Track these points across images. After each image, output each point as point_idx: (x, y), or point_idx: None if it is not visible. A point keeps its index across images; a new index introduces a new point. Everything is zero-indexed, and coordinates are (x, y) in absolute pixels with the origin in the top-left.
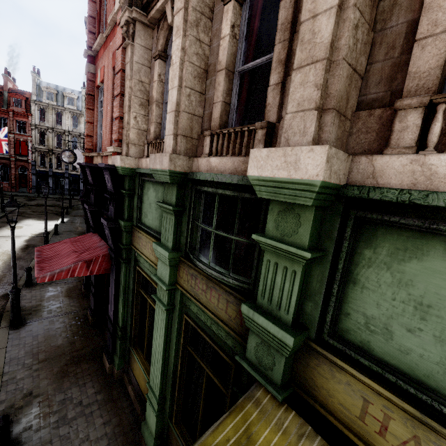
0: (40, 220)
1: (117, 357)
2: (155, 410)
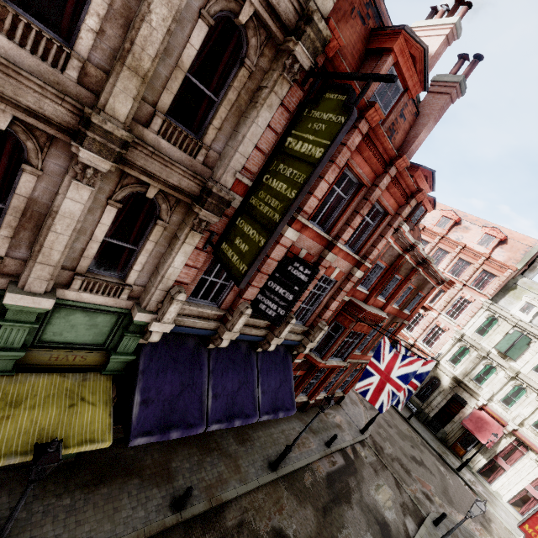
0: None
1: None
2: None
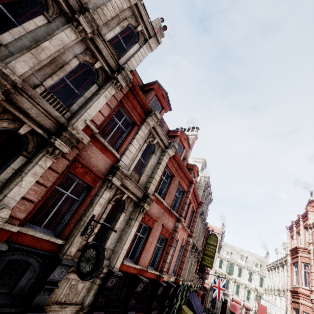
0: None
1: None
2: None
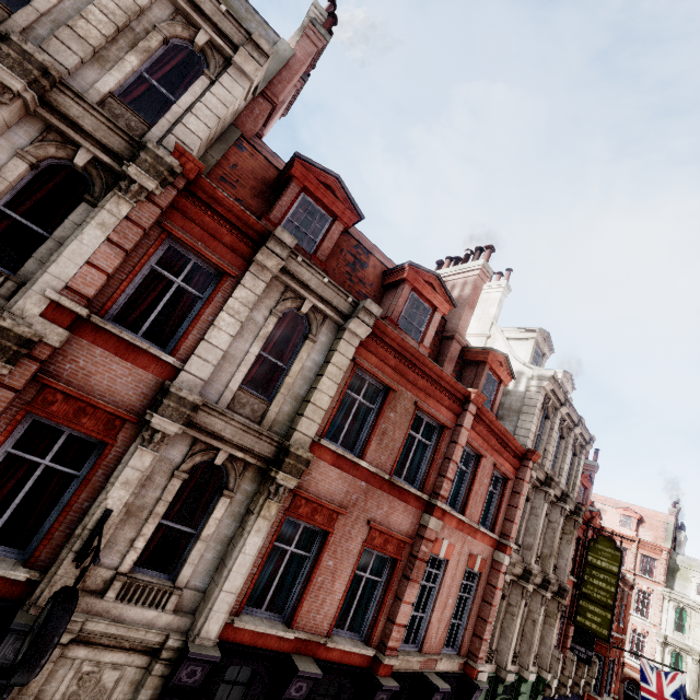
0: None
1: None
2: None
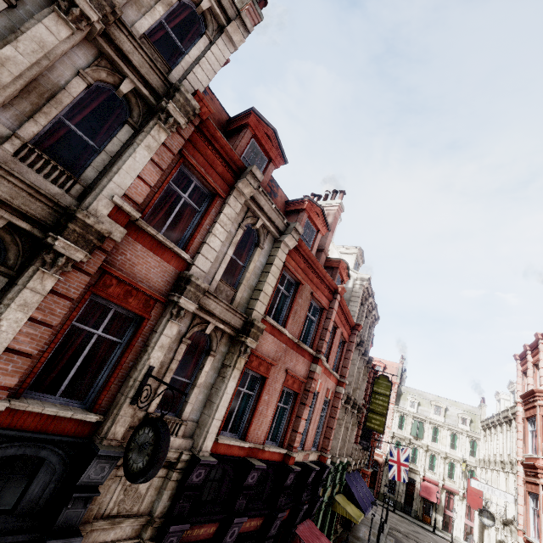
0: None
1: None
2: None
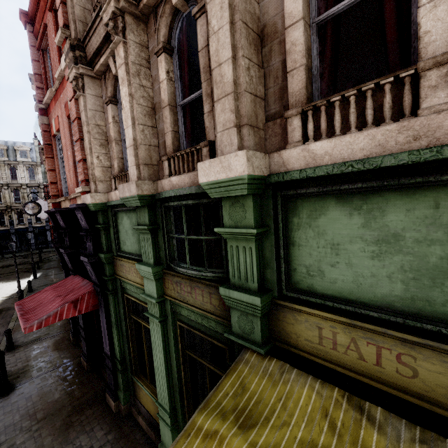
0: (10, 281)
1: (121, 392)
2: (168, 425)
